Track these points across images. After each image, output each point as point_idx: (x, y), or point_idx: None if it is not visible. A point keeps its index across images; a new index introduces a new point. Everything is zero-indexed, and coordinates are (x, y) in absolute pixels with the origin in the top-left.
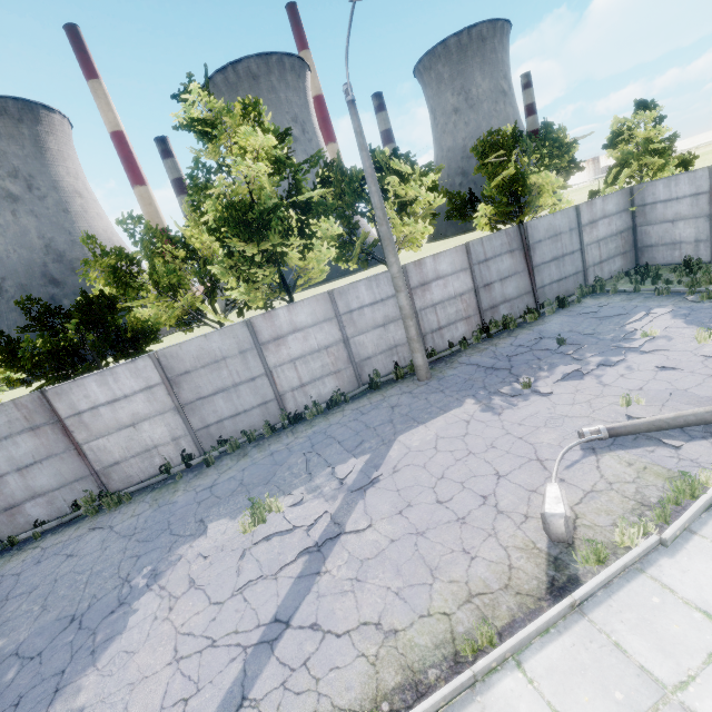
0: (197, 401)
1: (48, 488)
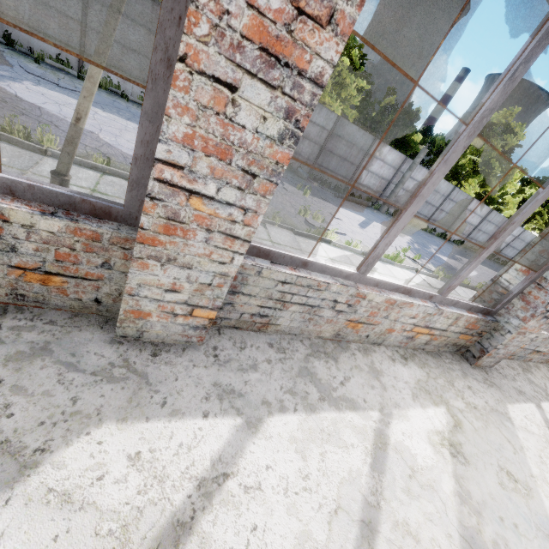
0: (509, 246)
1: (478, 240)
